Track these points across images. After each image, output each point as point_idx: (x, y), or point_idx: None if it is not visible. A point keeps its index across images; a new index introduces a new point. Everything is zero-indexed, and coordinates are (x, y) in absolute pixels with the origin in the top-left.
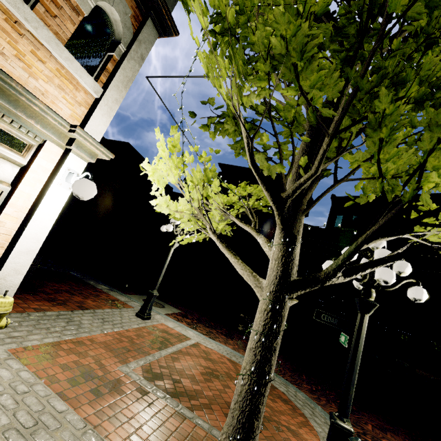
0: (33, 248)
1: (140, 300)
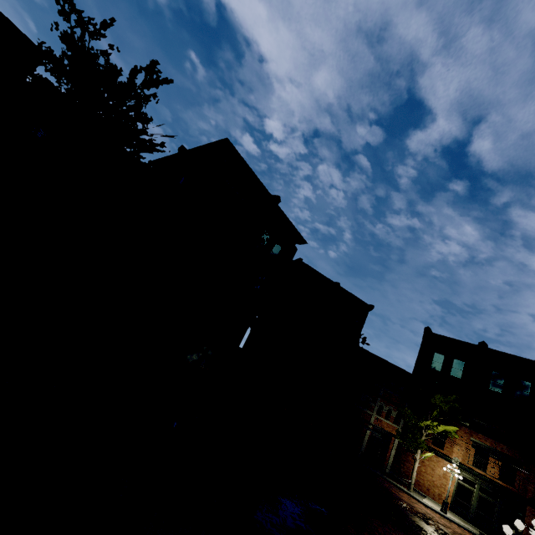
0: None
1: None
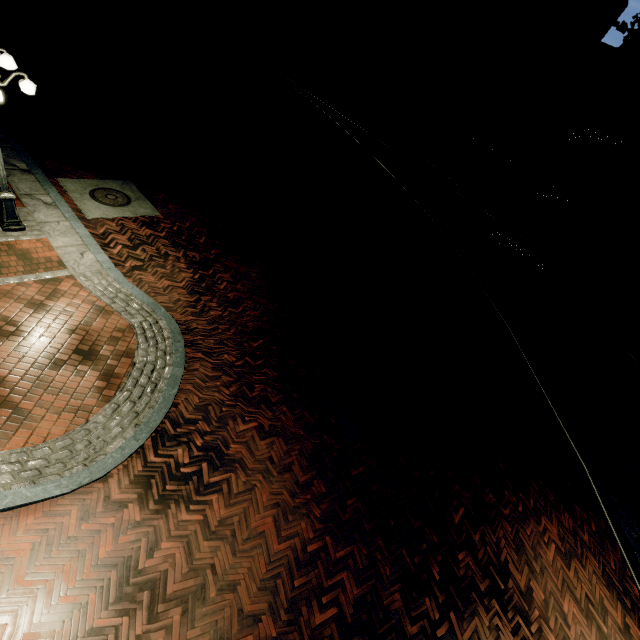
0: None
1: (85, 190)
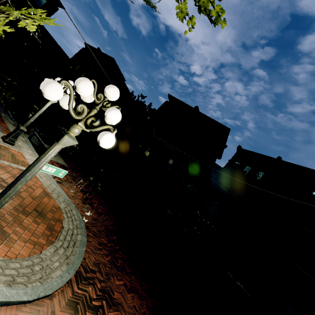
0: None
1: None
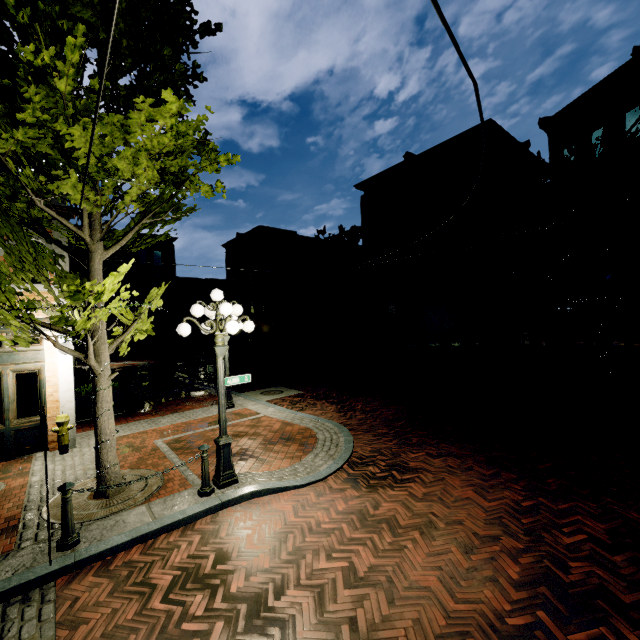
0: (70, 387)
1: (257, 393)
